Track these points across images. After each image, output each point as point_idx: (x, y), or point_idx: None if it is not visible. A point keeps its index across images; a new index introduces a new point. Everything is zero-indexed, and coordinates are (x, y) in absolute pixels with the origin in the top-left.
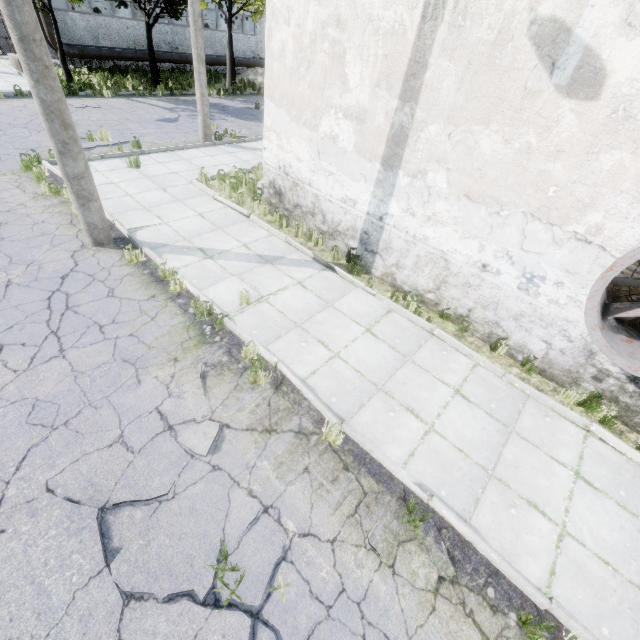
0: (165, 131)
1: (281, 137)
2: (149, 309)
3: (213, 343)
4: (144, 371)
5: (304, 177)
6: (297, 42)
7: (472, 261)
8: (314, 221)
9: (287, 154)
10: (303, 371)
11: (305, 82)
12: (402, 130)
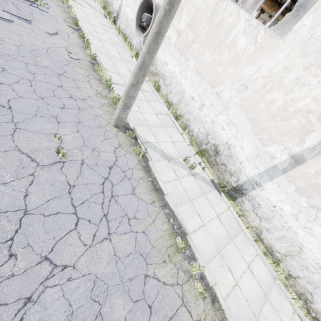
0: None
1: None
2: None
3: None
4: None
5: None
6: None
7: (131, 18)
8: (110, 8)
9: None
10: (77, 12)
11: None
12: None
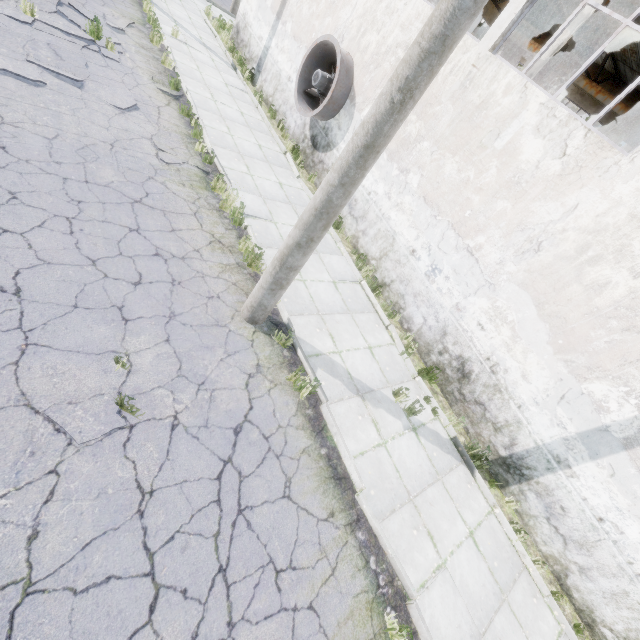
0: None
1: None
2: (127, 5)
3: (146, 29)
4: (108, 7)
5: (250, 22)
6: None
7: (287, 75)
8: (245, 51)
9: (249, 6)
10: (178, 60)
11: None
12: None
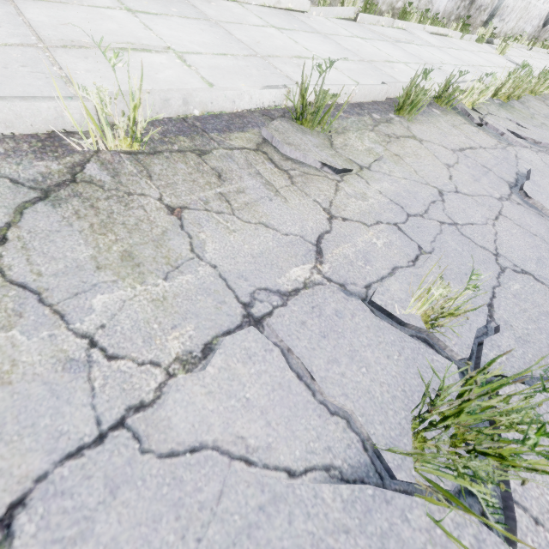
0: None
1: None
2: None
3: None
4: None
5: None
6: None
7: None
8: None
9: None
10: None
11: None
12: None
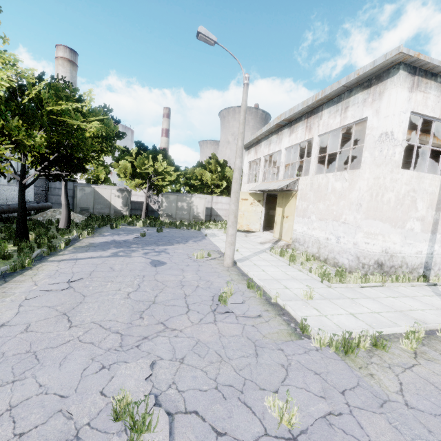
0: (194, 270)
1: (385, 236)
2: None
3: None
4: None
5: (397, 250)
6: (396, 197)
7: None
8: (401, 270)
9: (387, 243)
10: None
11: (399, 211)
12: (436, 220)
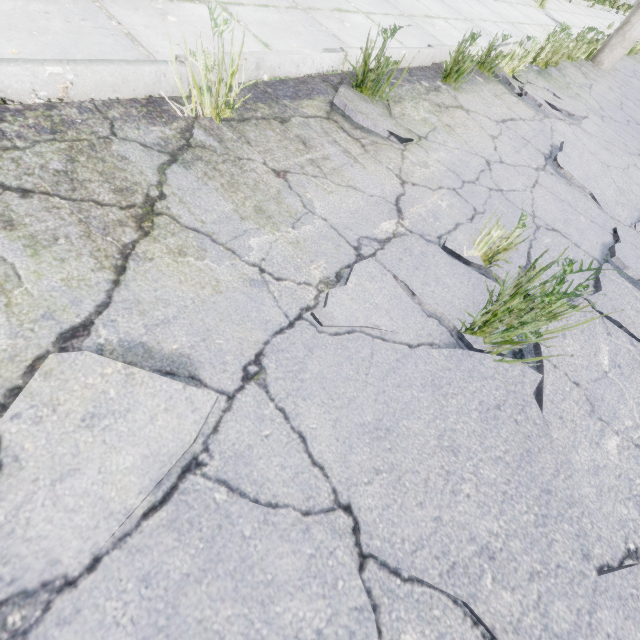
0: None
1: None
2: None
3: None
4: None
5: None
6: None
7: None
8: None
9: None
10: None
11: None
12: None
